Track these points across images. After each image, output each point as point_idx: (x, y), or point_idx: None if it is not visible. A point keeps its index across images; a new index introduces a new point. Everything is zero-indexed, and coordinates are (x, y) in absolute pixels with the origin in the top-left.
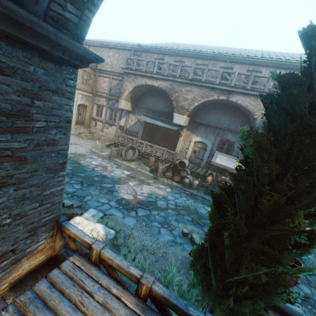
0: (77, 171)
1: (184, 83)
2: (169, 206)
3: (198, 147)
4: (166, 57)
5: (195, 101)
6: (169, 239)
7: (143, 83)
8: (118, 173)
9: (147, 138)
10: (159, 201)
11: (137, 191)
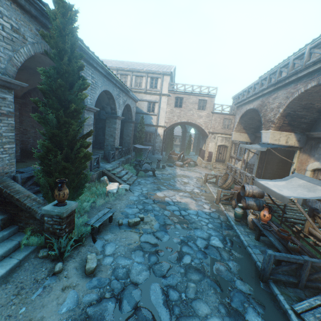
0: (163, 179)
1: (271, 92)
2: (174, 211)
3: (318, 179)
4: (282, 72)
5: (280, 108)
6: (128, 212)
7: (245, 110)
8: (187, 188)
9: (279, 176)
10: (173, 206)
11: (172, 196)
